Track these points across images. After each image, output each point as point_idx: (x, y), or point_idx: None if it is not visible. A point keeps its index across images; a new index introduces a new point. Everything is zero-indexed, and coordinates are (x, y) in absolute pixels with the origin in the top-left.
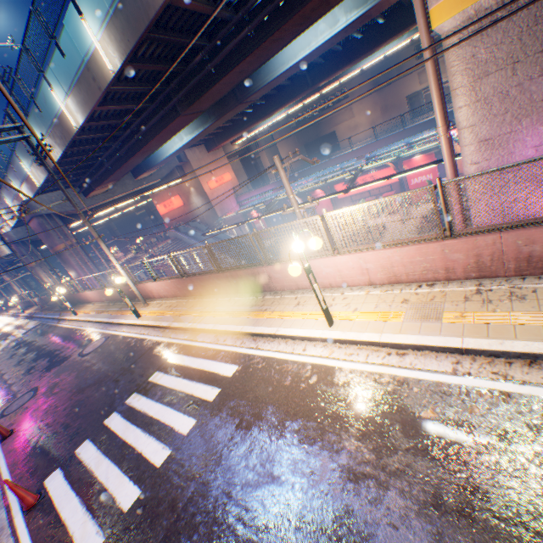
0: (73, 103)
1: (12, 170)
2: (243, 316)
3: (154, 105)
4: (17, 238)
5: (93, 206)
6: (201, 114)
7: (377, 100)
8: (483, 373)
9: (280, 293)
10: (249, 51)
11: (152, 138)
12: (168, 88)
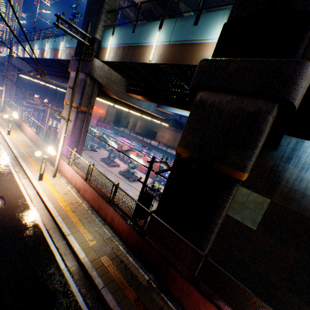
0: (38, 52)
1: (17, 45)
2: (6, 127)
3: (62, 71)
4: (2, 60)
5: (36, 77)
6: None
7: (174, 134)
8: (4, 146)
9: (21, 130)
10: None
11: (58, 77)
12: (66, 71)
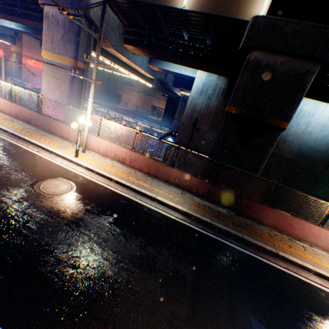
0: None
1: None
2: None
3: None
4: None
5: None
6: (16, 22)
7: (143, 97)
8: None
9: None
10: (36, 21)
11: None
12: None
